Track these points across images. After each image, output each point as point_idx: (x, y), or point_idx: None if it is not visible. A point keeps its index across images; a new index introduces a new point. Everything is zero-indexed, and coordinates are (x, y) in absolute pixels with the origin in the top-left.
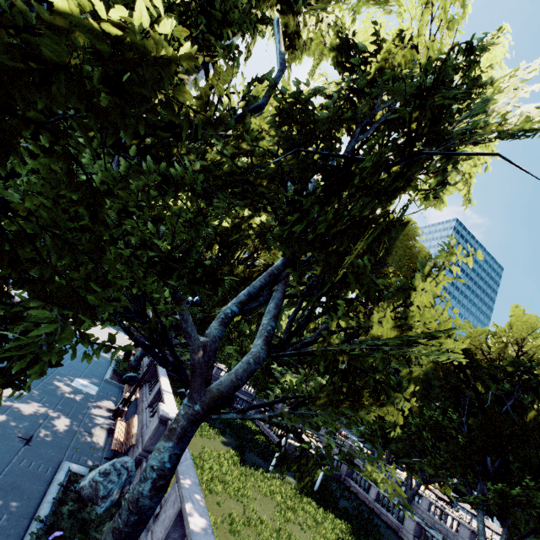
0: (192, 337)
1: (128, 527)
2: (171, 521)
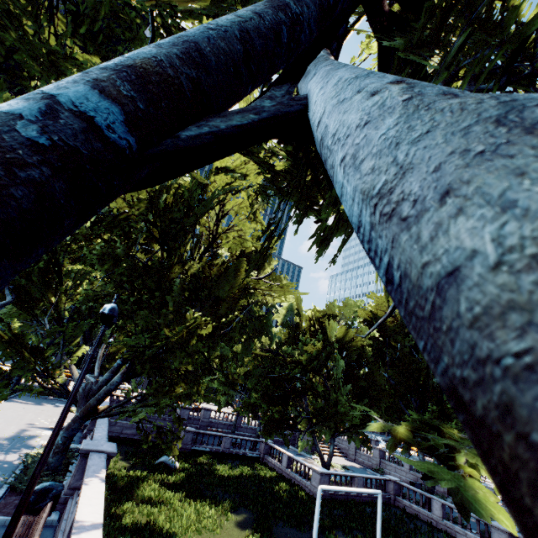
0: None
1: None
2: None
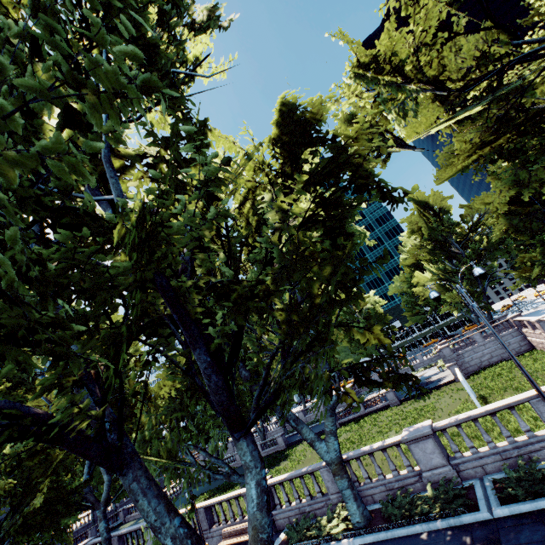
0: (86, 496)
1: (108, 544)
2: (118, 542)
